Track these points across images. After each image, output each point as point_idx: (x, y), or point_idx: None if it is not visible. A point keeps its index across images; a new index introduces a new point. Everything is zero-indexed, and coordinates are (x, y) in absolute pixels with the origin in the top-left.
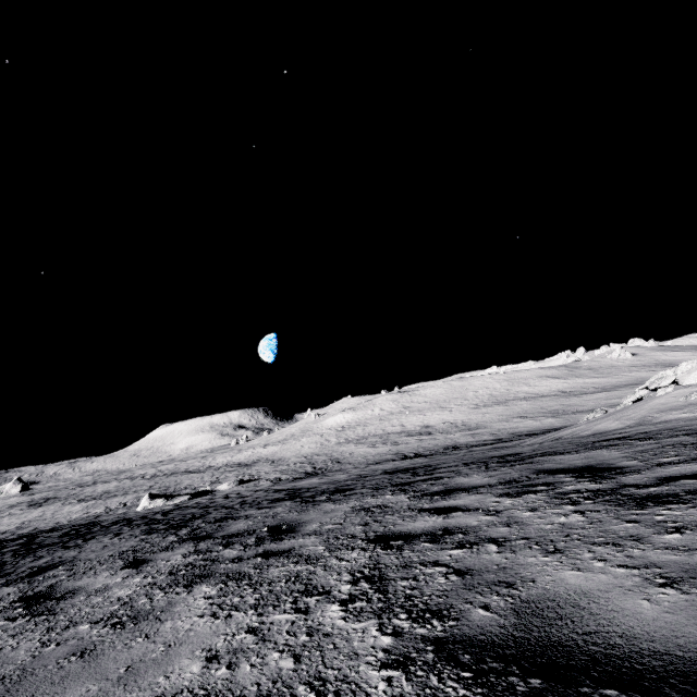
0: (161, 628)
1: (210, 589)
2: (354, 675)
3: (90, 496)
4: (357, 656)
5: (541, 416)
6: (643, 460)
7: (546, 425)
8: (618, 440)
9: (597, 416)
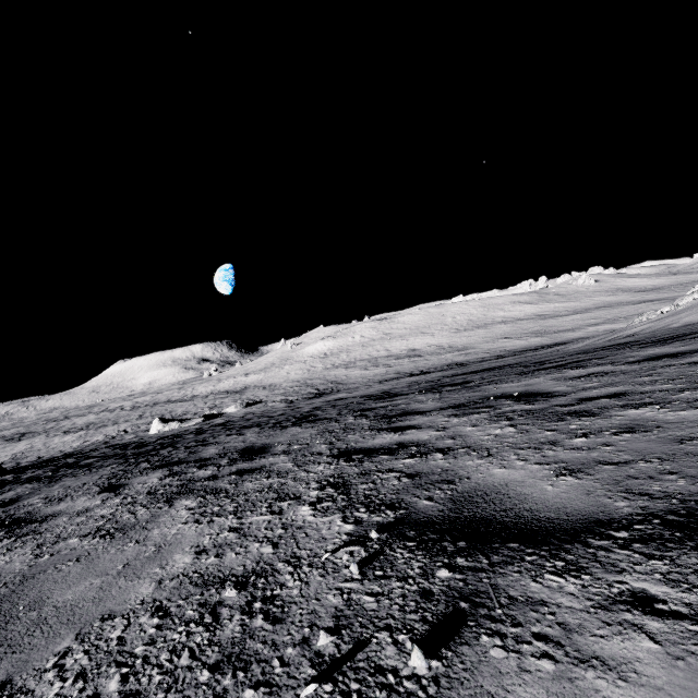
0: None
1: (645, 410)
2: None
3: (74, 428)
4: None
5: (525, 336)
6: None
7: (535, 343)
8: None
9: (652, 318)
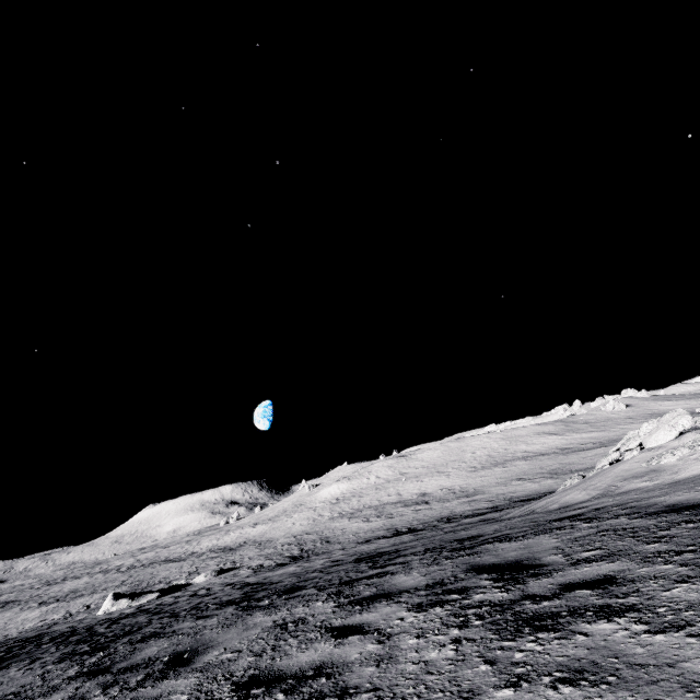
0: None
1: None
2: None
3: (54, 596)
4: None
5: (540, 477)
6: (567, 553)
7: (544, 487)
8: (568, 520)
9: (574, 483)
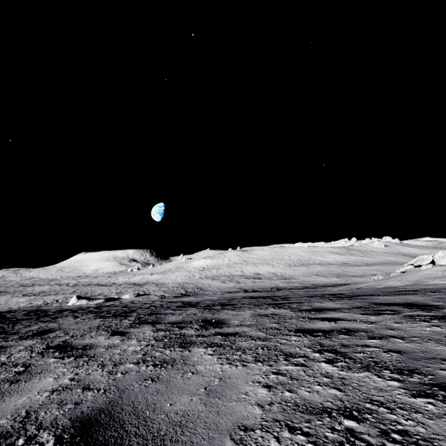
0: (198, 369)
1: (205, 350)
2: (399, 400)
3: (31, 293)
4: (385, 390)
5: (330, 276)
6: None
7: (333, 281)
8: (412, 291)
9: (380, 278)
